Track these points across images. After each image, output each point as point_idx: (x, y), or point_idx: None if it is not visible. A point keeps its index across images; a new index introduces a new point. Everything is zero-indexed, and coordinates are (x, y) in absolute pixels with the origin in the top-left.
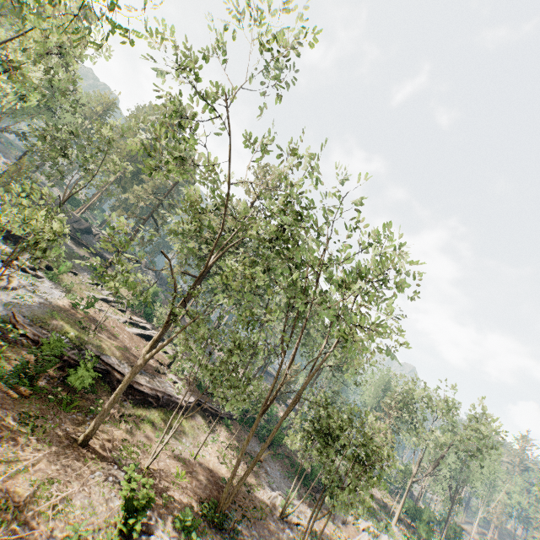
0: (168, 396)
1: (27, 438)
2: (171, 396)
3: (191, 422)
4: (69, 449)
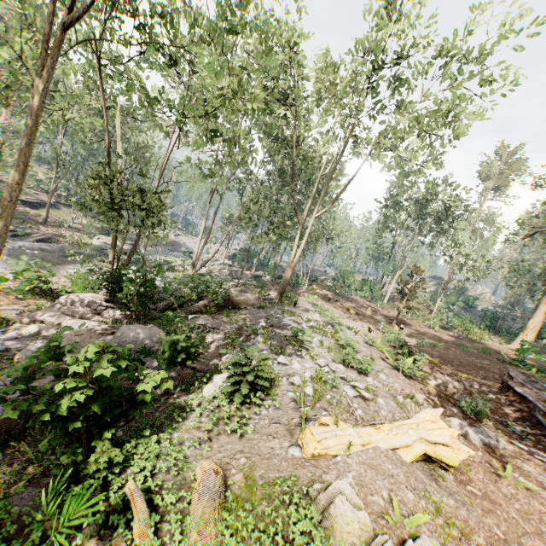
0: (43, 201)
1: (31, 224)
2: (45, 201)
3: (62, 211)
4: (44, 225)
